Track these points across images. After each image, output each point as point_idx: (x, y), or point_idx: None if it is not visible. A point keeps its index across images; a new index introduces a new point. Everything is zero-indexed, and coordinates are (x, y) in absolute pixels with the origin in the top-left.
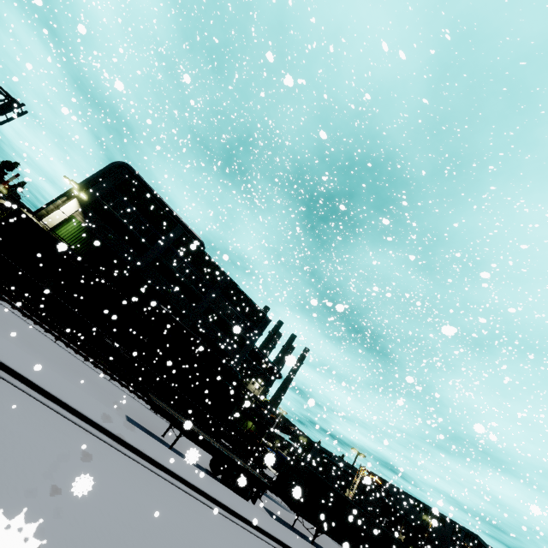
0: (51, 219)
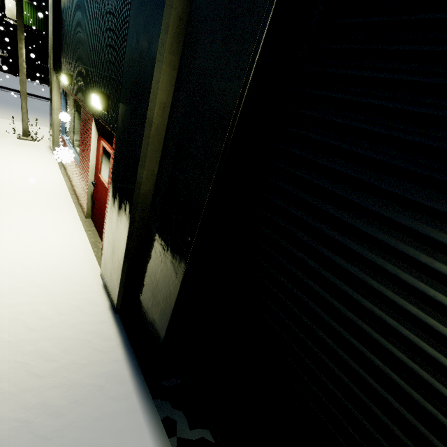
0: (10, 10)
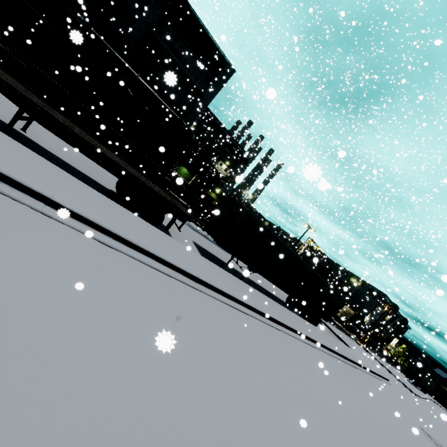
0: None
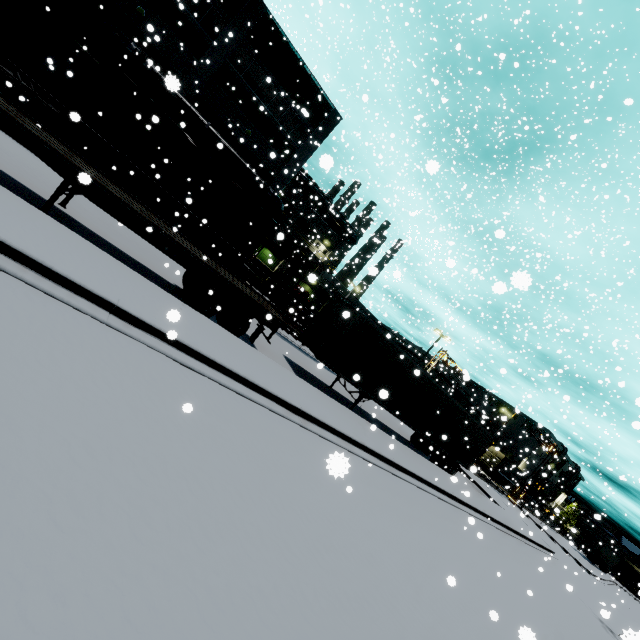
0: None
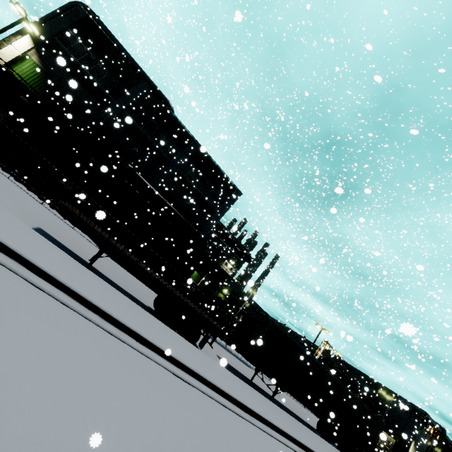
0: (3, 55)
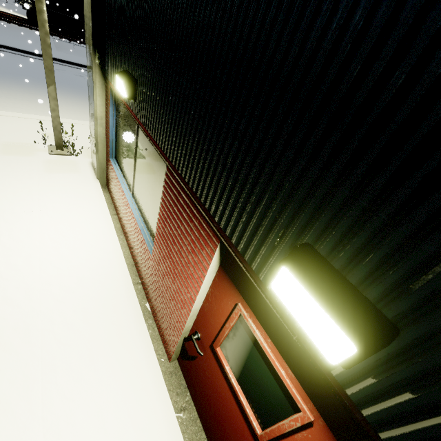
0: None
